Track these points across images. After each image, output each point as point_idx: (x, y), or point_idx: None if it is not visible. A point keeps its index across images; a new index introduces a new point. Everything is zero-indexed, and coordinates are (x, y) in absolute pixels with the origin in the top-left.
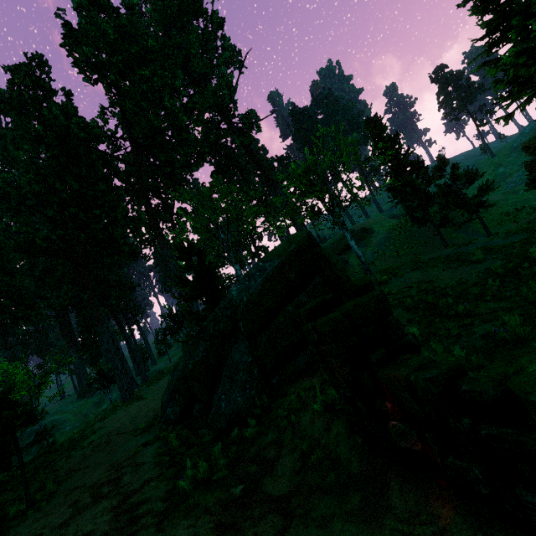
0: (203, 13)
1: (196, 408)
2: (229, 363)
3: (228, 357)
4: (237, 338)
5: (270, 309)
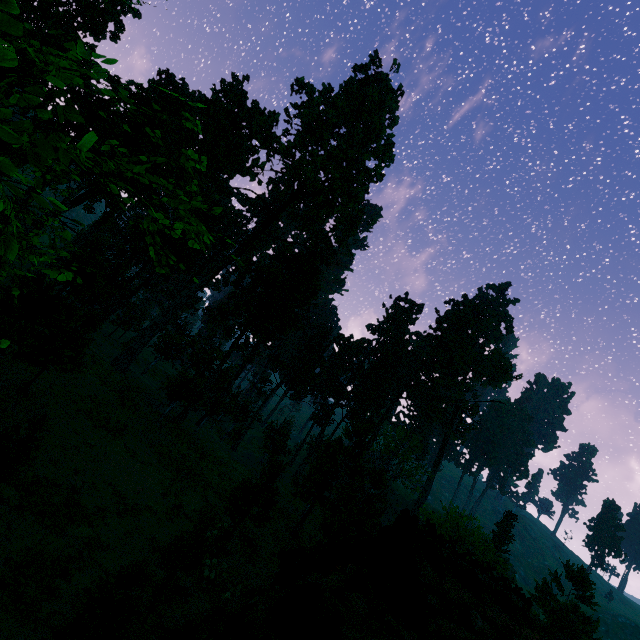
0: (504, 373)
1: None
2: None
3: None
4: None
5: None
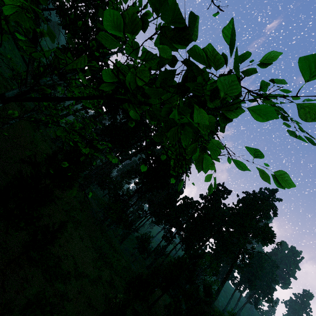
0: (271, 238)
1: None
2: None
3: None
4: None
5: None
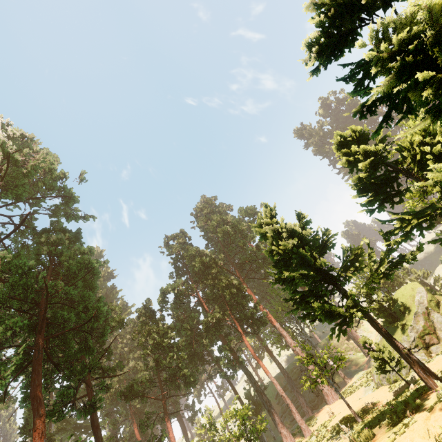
0: (256, 213)
1: (434, 348)
2: (438, 322)
3: (435, 321)
4: (433, 314)
5: (436, 302)
